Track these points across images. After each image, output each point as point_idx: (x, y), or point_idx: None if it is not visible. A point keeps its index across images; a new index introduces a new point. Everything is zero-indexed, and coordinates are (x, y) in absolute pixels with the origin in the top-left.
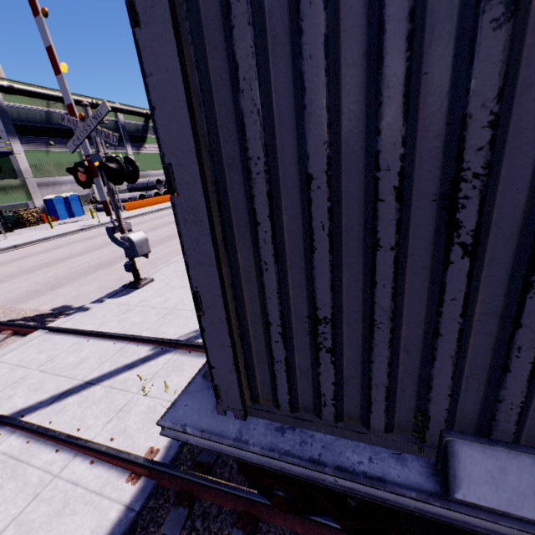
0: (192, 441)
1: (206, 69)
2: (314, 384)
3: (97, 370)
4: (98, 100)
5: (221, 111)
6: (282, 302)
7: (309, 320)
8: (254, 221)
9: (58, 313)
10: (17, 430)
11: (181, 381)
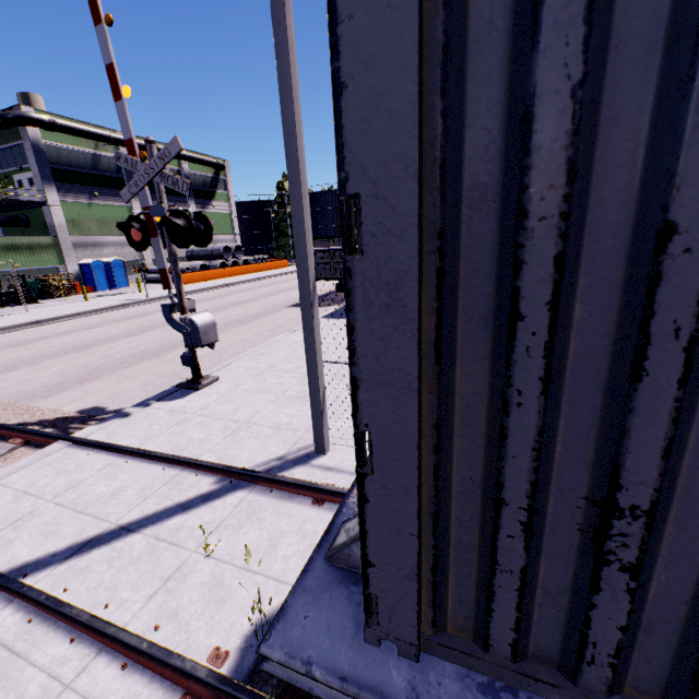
0: (320, 693)
1: (461, 9)
2: (573, 620)
3: (137, 509)
4: (158, 144)
5: (476, 95)
6: (538, 466)
7: (590, 505)
8: (511, 312)
9: (87, 418)
10: (15, 598)
11: (261, 537)
